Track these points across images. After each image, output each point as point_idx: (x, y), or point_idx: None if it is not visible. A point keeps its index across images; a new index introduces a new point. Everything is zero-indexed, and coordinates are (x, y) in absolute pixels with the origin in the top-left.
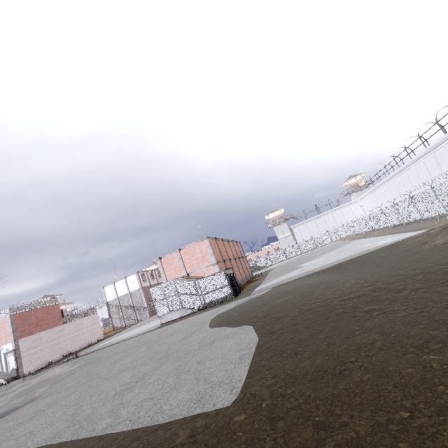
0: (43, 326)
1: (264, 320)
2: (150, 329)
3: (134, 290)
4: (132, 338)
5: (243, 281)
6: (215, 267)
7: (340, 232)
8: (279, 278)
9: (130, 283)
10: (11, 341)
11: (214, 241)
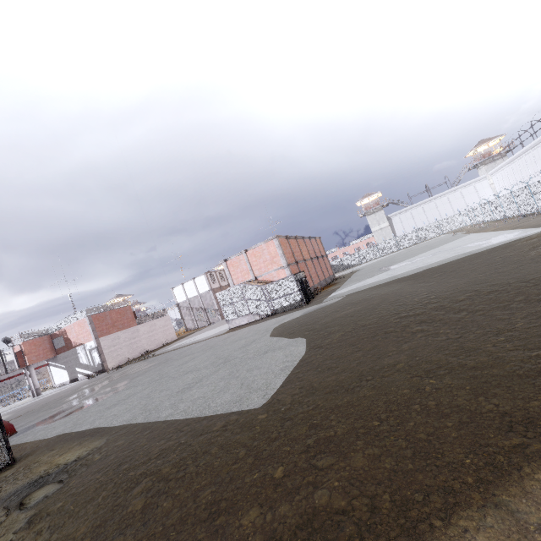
0: (118, 327)
1: (318, 334)
2: (218, 333)
3: (203, 292)
4: (201, 341)
5: (320, 285)
6: (285, 270)
7: (455, 222)
8: (358, 283)
9: (199, 284)
10: (93, 340)
11: (285, 240)
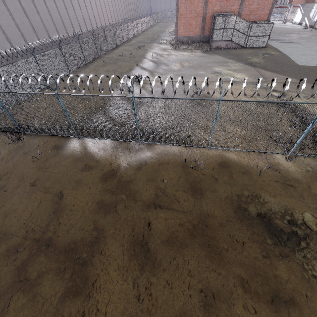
0: None
1: None
2: None
3: None
4: None
5: None
6: None
7: None
8: None
9: None
10: None
11: None
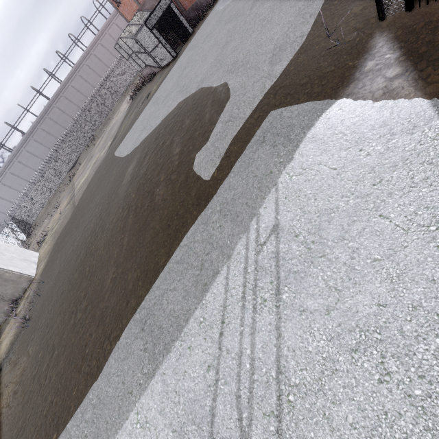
0: None
1: (126, 160)
2: None
3: None
4: None
5: None
6: None
7: None
8: None
9: None
10: None
11: None
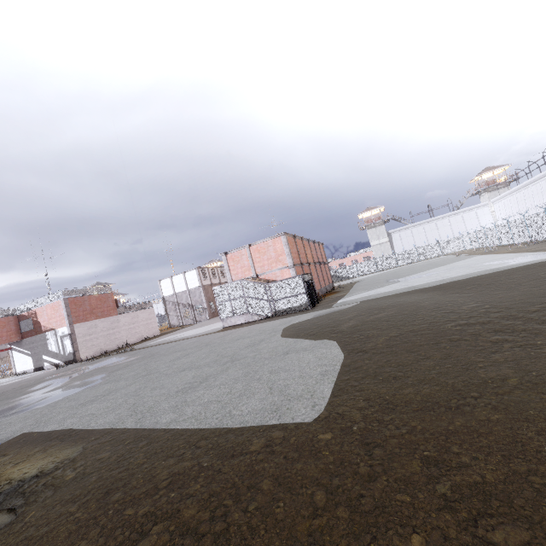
0: (97, 314)
1: (351, 337)
2: (211, 331)
3: (193, 288)
4: (191, 338)
5: (321, 291)
6: (290, 270)
7: (455, 244)
8: (369, 292)
9: (189, 279)
10: (66, 325)
11: (292, 239)
